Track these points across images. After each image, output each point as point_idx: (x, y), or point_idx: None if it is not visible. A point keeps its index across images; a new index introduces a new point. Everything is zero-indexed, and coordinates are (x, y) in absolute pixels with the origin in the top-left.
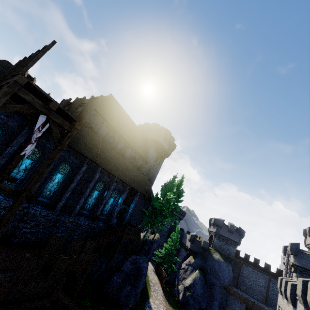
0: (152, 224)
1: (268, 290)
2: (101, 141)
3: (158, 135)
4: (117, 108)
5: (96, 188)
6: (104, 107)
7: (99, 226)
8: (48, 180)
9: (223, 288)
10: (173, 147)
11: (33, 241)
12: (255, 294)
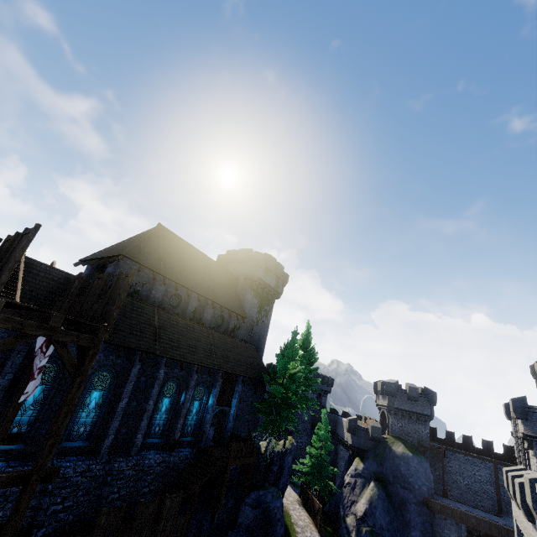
0: (275, 425)
1: (498, 488)
2: (157, 311)
3: (253, 268)
4: (174, 244)
5: (165, 394)
6: (152, 251)
7: (183, 458)
8: (78, 408)
9: (421, 504)
10: (284, 278)
11: (71, 523)
12: (479, 499)
